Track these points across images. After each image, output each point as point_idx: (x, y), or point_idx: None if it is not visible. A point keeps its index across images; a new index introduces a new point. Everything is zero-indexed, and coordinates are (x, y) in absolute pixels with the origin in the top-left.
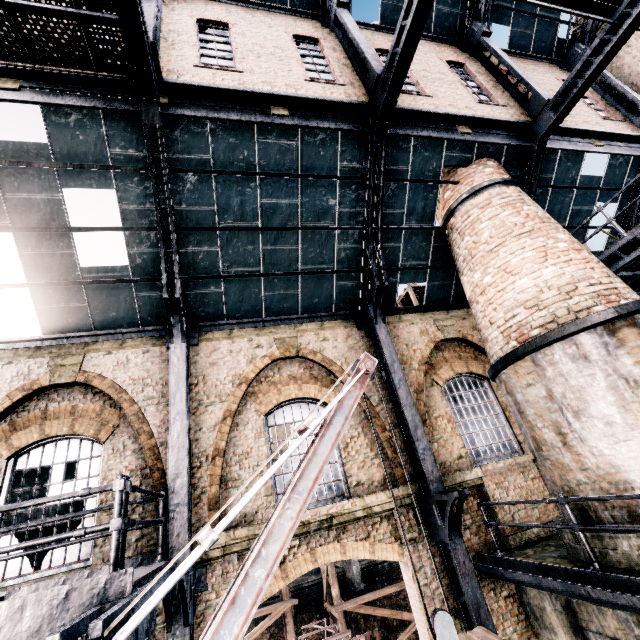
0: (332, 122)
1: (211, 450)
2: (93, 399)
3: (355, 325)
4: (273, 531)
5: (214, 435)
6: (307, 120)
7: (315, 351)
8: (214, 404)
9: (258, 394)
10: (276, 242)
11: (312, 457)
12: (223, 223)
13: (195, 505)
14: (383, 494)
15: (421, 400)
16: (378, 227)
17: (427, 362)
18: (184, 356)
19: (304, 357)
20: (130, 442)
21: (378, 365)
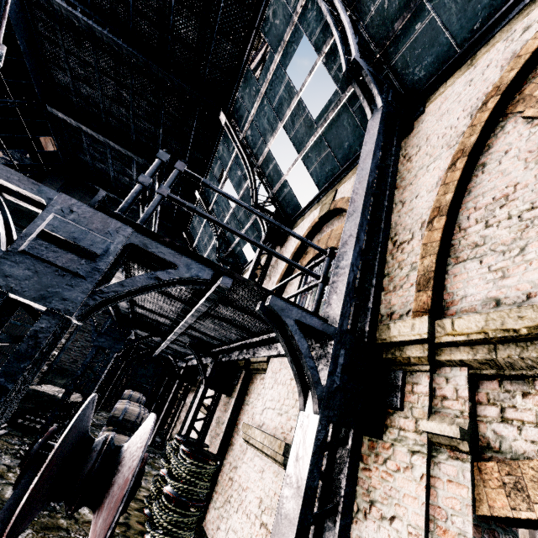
0: None
1: (428, 214)
2: (342, 221)
3: None
4: None
5: (435, 194)
6: None
7: None
8: (438, 158)
9: (531, 94)
10: None
11: None
12: None
13: (400, 287)
14: None
15: None
16: None
17: None
18: (378, 118)
19: None
20: None
21: None
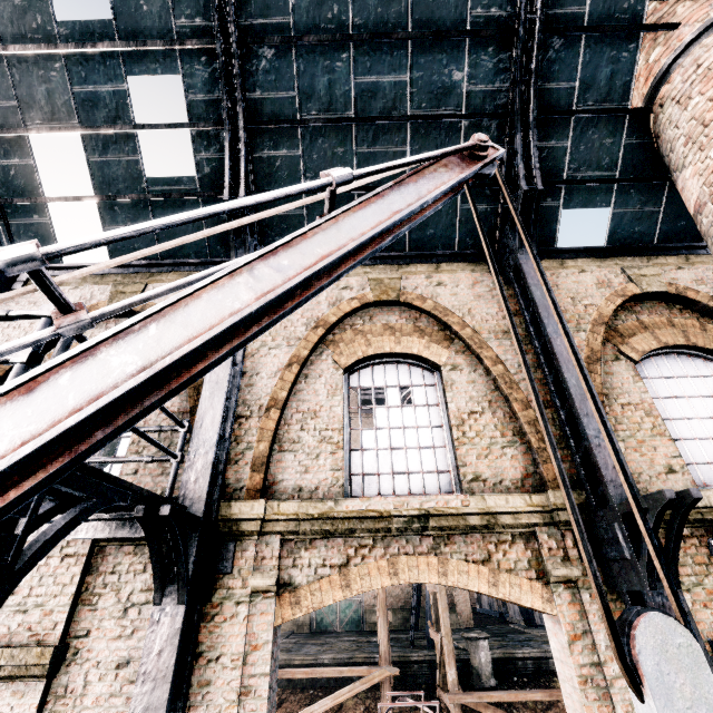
0: None
1: (267, 400)
2: None
3: (488, 269)
4: (192, 305)
5: (274, 383)
6: None
7: (424, 297)
8: (280, 347)
9: (339, 343)
10: (375, 142)
11: (327, 228)
12: (306, 115)
13: (235, 462)
14: (518, 498)
15: (595, 373)
16: (529, 112)
17: (608, 326)
18: None
19: (408, 304)
20: None
21: (521, 321)
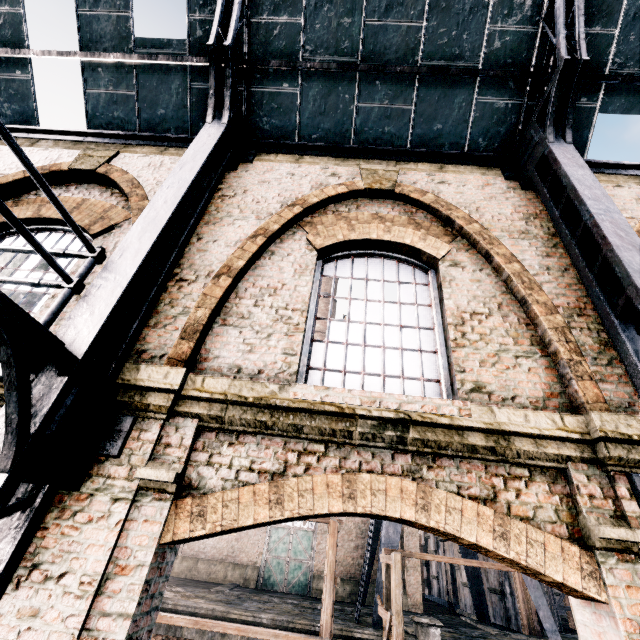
0: None
1: (219, 267)
2: (108, 198)
3: (501, 174)
4: None
5: (231, 251)
6: None
7: (424, 190)
8: (247, 220)
9: (317, 225)
10: (387, 13)
11: None
12: None
13: (163, 326)
14: (543, 417)
15: None
16: None
17: None
18: (218, 134)
19: (403, 196)
20: None
21: (543, 224)
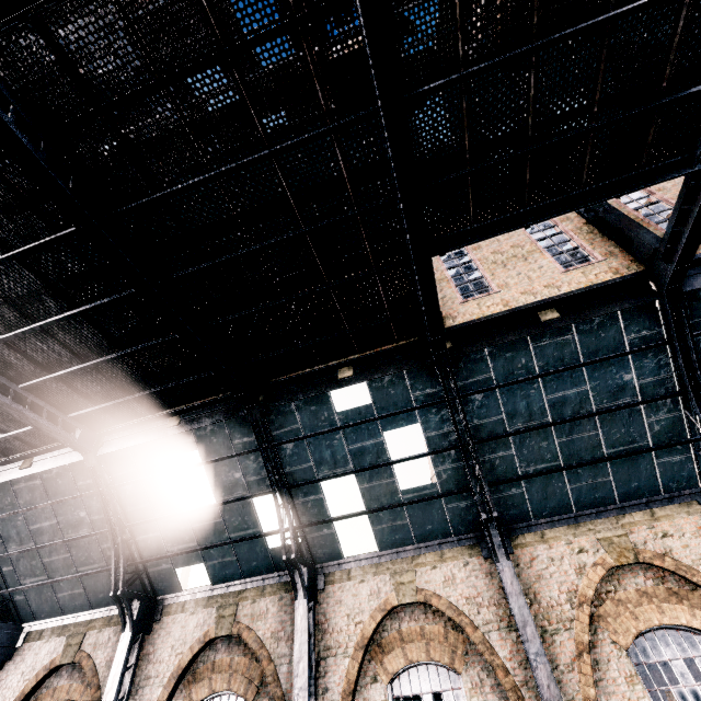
0: (607, 305)
1: (580, 698)
2: (434, 619)
3: None
4: None
5: (575, 677)
6: (579, 313)
7: (660, 554)
8: (559, 632)
9: (606, 618)
10: (571, 432)
11: None
12: (513, 427)
13: None
14: None
15: None
16: (698, 388)
17: None
18: (515, 577)
19: (647, 563)
20: (484, 675)
21: None
